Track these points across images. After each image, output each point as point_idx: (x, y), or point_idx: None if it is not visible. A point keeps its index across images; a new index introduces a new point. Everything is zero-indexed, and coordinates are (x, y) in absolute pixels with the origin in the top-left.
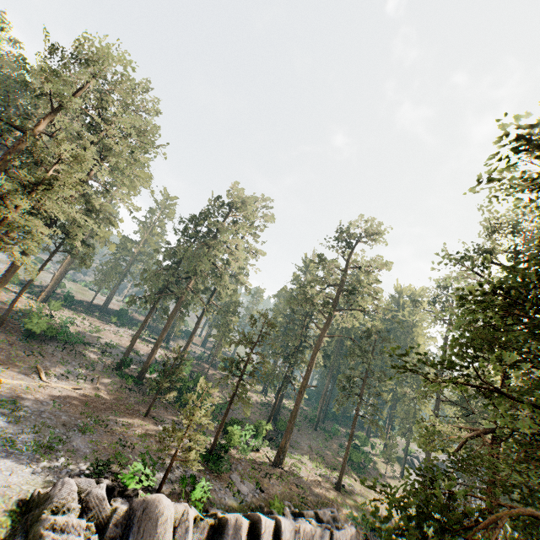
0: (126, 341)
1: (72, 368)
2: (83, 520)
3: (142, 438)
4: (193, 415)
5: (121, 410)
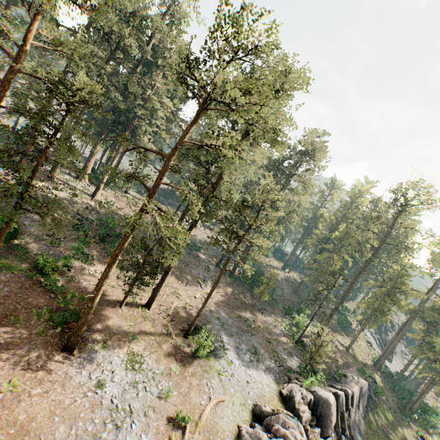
0: (204, 234)
1: (202, 271)
2: (307, 407)
3: (267, 331)
4: (320, 346)
5: (242, 305)
